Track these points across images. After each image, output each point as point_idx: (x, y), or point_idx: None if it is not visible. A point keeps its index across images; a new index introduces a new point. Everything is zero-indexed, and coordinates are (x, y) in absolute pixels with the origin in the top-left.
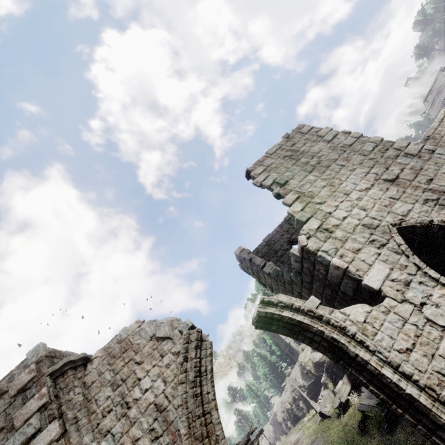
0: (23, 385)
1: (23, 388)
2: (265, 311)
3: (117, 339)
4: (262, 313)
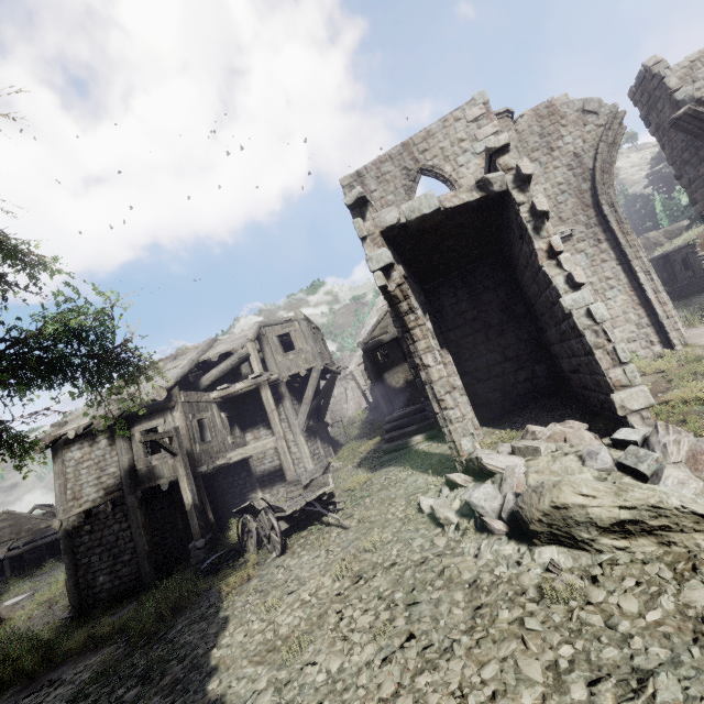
0: (477, 117)
1: (476, 119)
2: (696, 109)
3: (545, 105)
4: (690, 111)
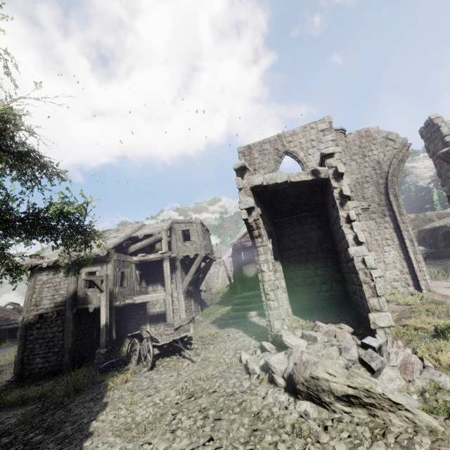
0: (324, 129)
1: (323, 130)
2: None
3: (365, 130)
4: (449, 151)
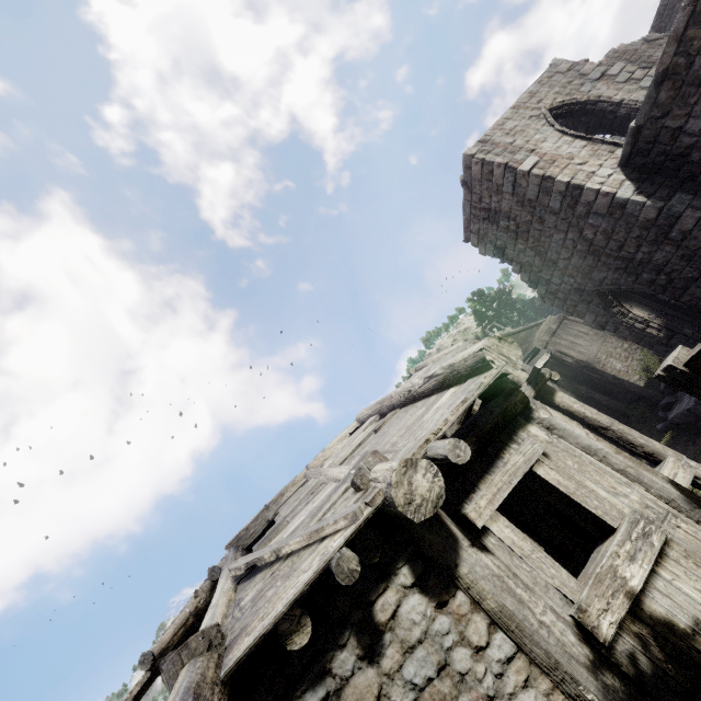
0: (569, 68)
1: (569, 70)
2: None
3: (611, 53)
4: None
